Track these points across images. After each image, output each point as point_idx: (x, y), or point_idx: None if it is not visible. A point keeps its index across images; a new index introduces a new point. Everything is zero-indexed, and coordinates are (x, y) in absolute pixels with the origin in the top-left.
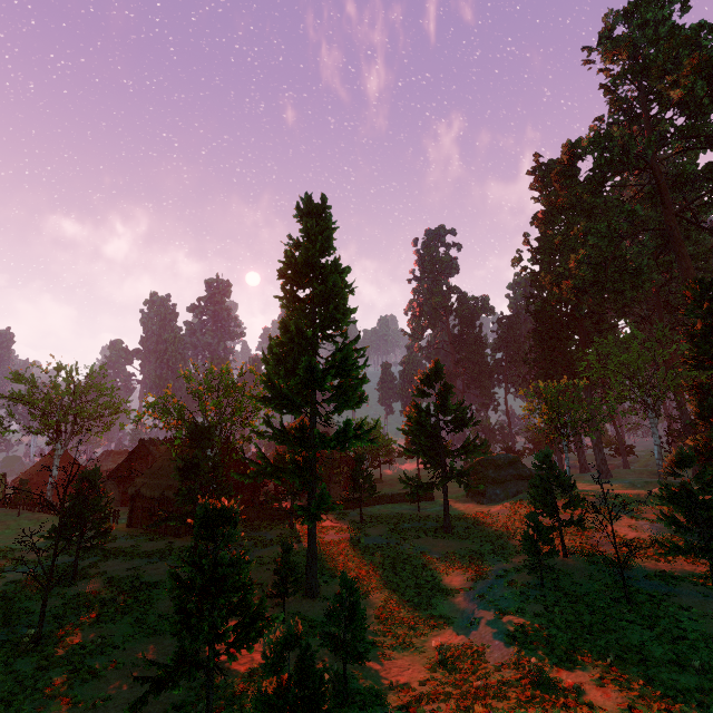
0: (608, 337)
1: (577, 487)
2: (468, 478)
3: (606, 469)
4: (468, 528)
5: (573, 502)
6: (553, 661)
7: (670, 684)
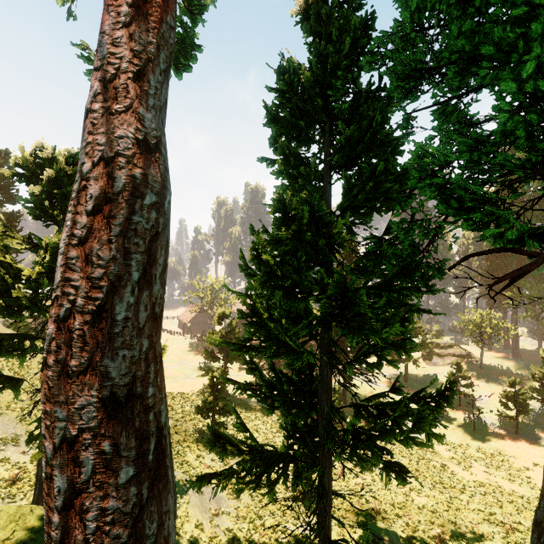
0: (535, 273)
1: (492, 362)
2: (422, 349)
3: (517, 353)
4: (417, 381)
5: (467, 385)
6: (435, 442)
7: (470, 454)
